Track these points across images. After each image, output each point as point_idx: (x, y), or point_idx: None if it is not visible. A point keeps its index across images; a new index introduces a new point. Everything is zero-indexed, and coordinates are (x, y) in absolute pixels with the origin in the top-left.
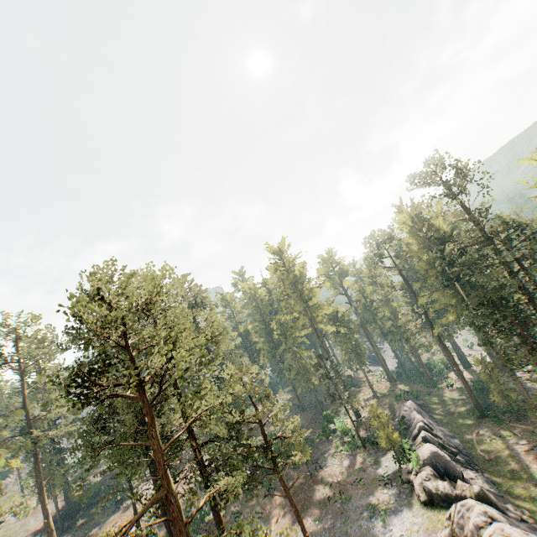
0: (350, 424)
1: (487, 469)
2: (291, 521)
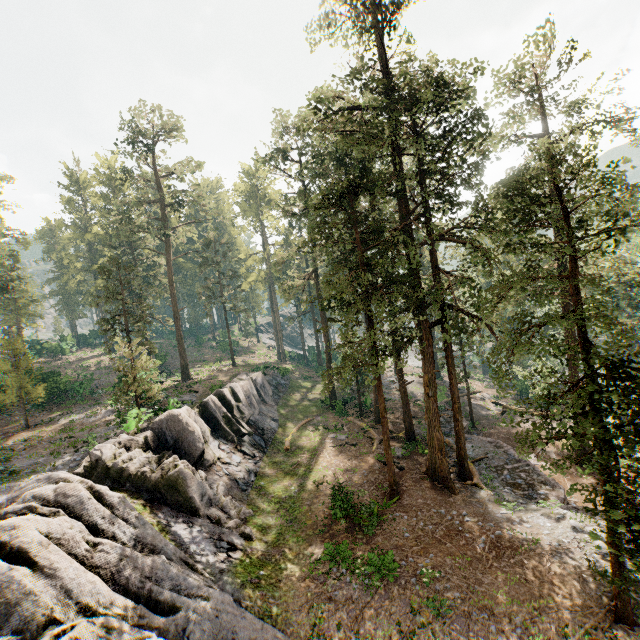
0: (170, 383)
1: (273, 459)
2: None
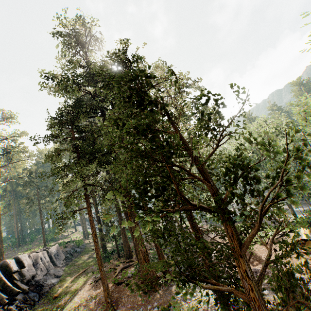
0: None
1: (38, 309)
2: None
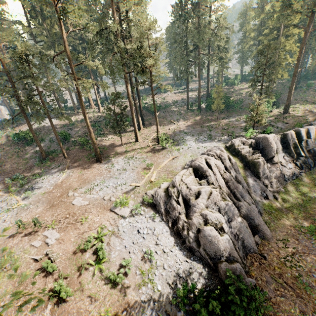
0: (275, 113)
1: (312, 175)
2: (189, 124)
